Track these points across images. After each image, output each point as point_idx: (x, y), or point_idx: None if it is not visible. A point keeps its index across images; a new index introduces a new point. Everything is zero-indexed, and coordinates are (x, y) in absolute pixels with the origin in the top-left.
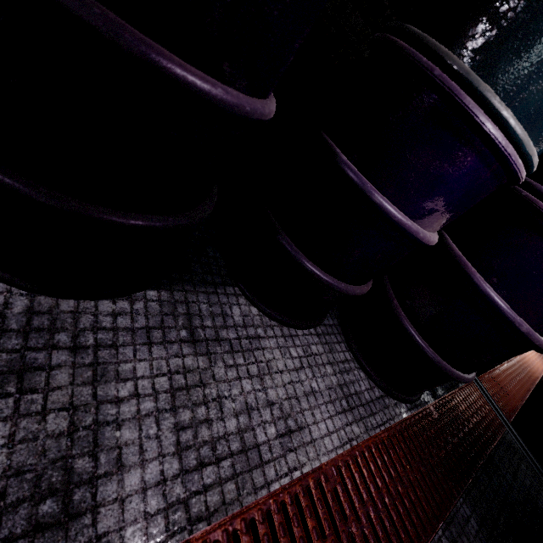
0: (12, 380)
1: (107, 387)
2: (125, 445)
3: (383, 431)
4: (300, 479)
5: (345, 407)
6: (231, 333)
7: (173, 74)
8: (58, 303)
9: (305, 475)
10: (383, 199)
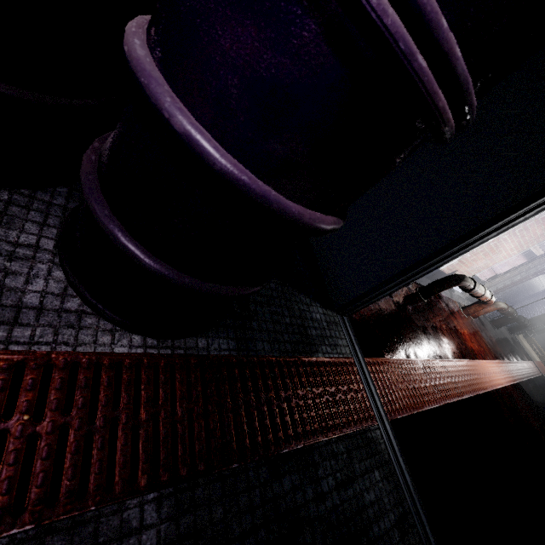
0: None
1: None
2: None
3: (15, 352)
4: None
5: None
6: None
7: None
8: None
9: None
10: None
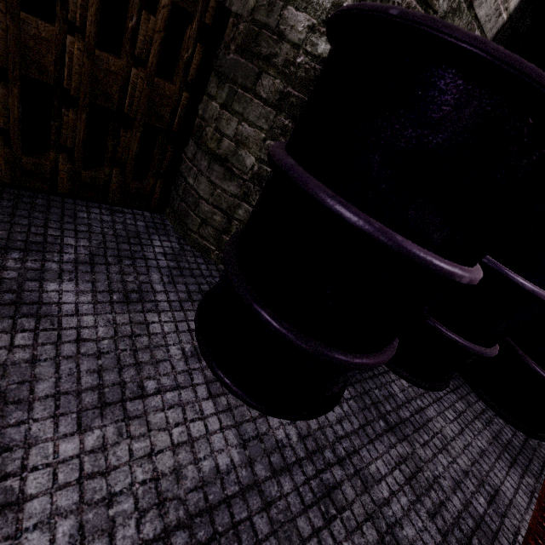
0: (328, 503)
1: (374, 491)
2: (414, 541)
3: None
4: (525, 543)
5: (510, 460)
6: (405, 411)
7: (475, 281)
8: (308, 423)
9: (525, 538)
10: (533, 287)
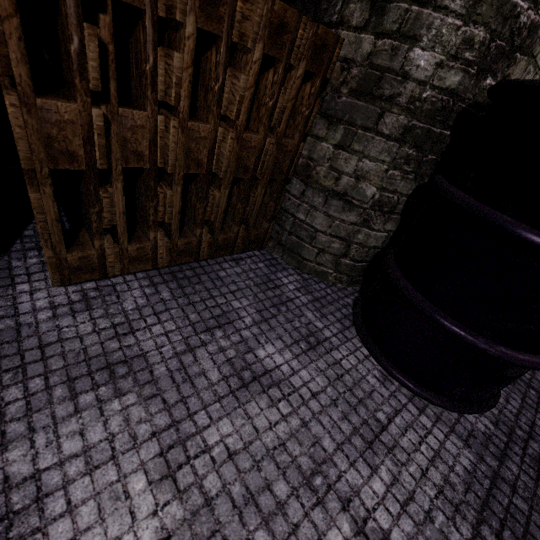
0: None
1: None
2: None
3: None
4: None
5: None
6: (539, 375)
7: None
8: (490, 410)
9: None
10: None
